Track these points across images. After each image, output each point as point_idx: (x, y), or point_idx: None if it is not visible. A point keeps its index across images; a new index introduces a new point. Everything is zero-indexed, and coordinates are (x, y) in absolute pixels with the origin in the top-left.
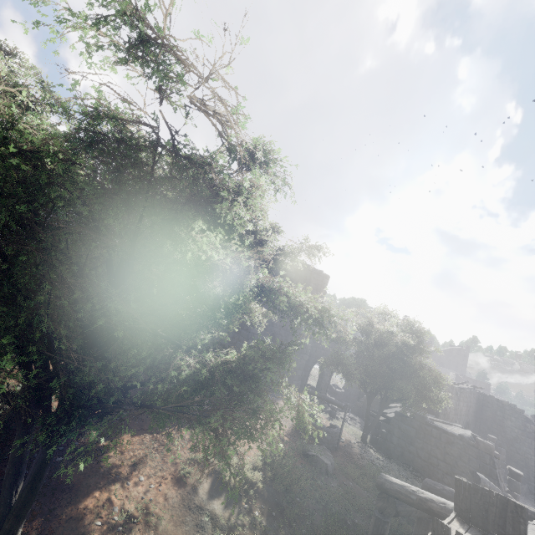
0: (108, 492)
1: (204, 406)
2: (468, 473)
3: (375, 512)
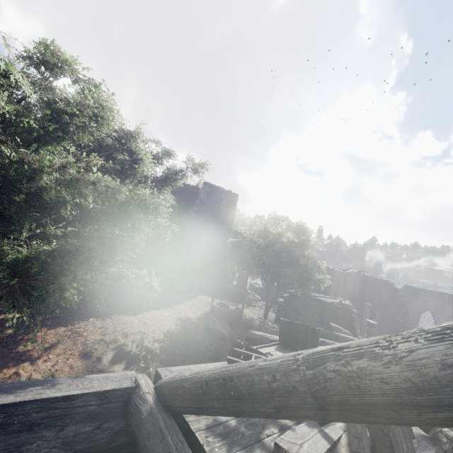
0: (16, 368)
1: (122, 304)
2: (325, 324)
3: None
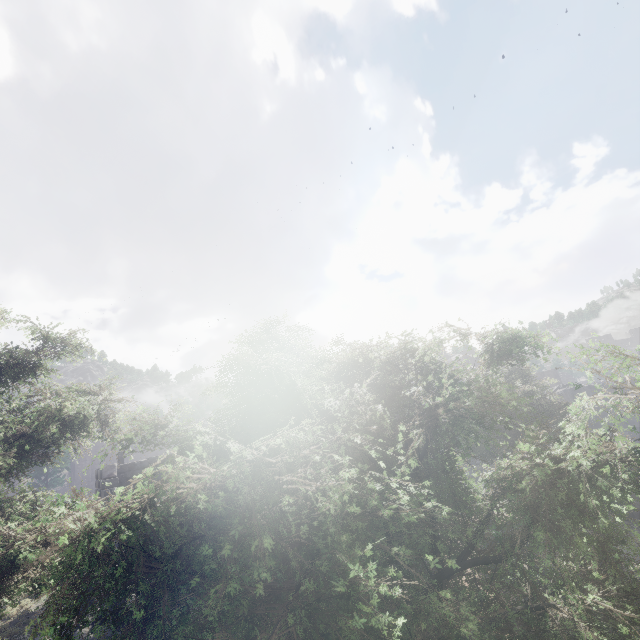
0: None
1: None
2: None
3: None
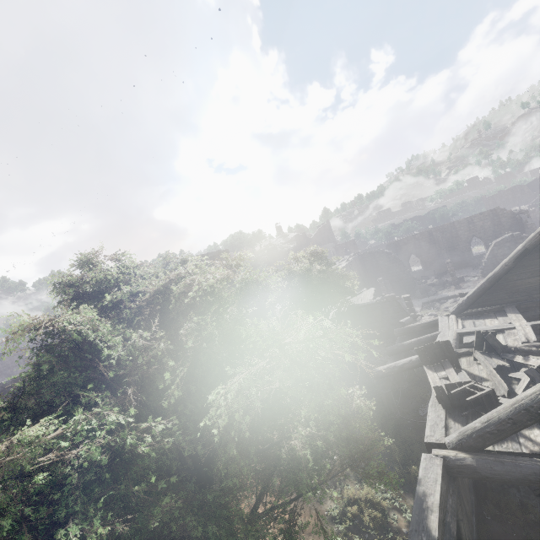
0: None
1: None
2: (398, 325)
3: (382, 392)
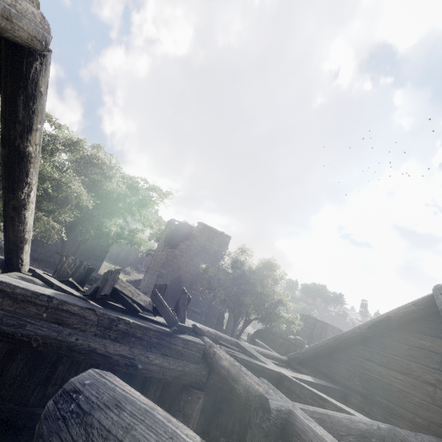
0: None
1: None
2: (251, 340)
3: None
